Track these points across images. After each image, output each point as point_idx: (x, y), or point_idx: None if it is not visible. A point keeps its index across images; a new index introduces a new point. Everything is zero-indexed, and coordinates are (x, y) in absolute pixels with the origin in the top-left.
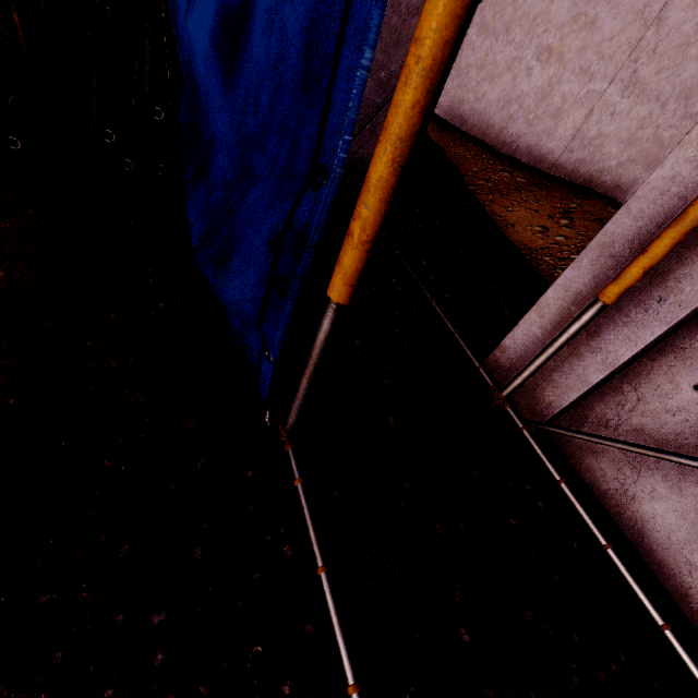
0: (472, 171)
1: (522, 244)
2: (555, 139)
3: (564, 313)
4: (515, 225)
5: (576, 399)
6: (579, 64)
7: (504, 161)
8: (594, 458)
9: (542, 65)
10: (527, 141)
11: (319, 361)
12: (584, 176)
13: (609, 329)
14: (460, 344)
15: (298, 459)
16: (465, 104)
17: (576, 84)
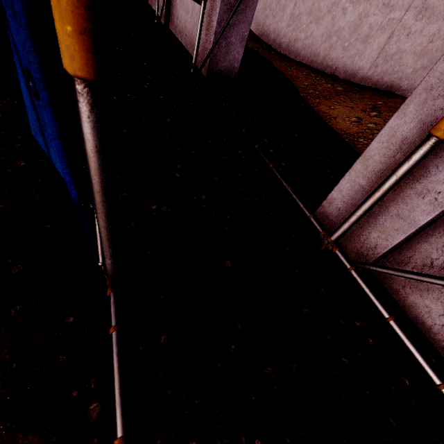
0: (304, 85)
1: (342, 131)
2: (364, 58)
3: (388, 161)
4: (336, 118)
5: (401, 241)
6: (382, 0)
7: (327, 78)
8: (419, 295)
9: (354, 5)
10: (343, 62)
11: (100, 188)
12: (386, 83)
13: (437, 170)
14: (294, 198)
15: (117, 305)
16: (298, 41)
17: (380, 15)
